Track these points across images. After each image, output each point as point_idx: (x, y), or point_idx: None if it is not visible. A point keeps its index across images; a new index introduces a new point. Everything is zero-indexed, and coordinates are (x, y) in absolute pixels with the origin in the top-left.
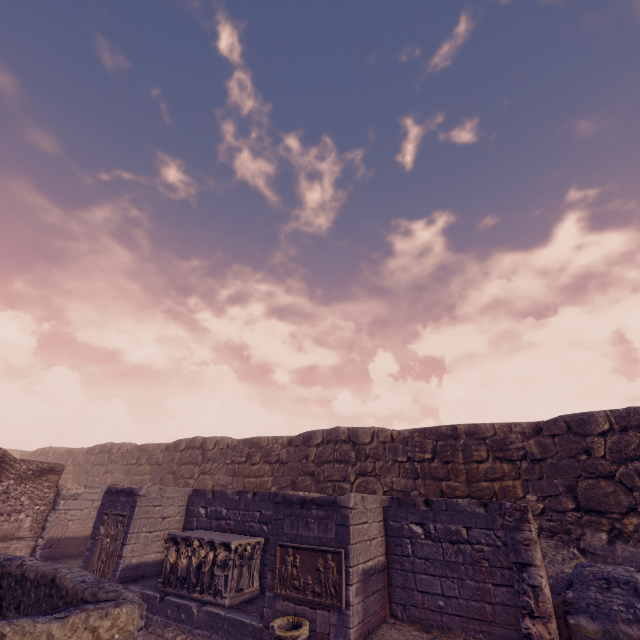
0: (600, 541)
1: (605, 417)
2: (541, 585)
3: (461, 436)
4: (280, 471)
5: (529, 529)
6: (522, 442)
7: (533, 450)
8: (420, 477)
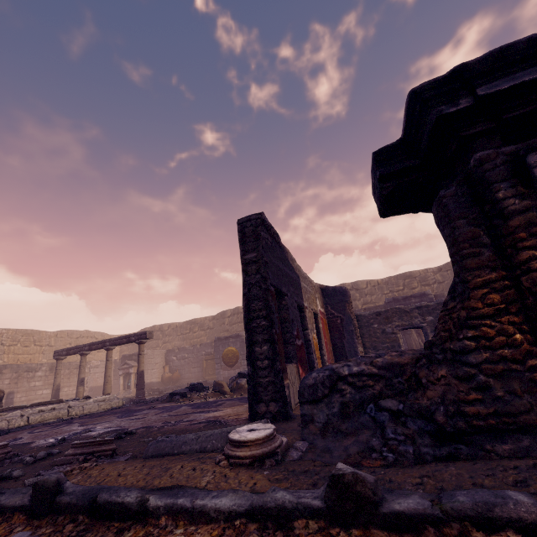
0: None
1: None
2: None
3: None
4: (440, 288)
5: None
6: None
7: None
8: None
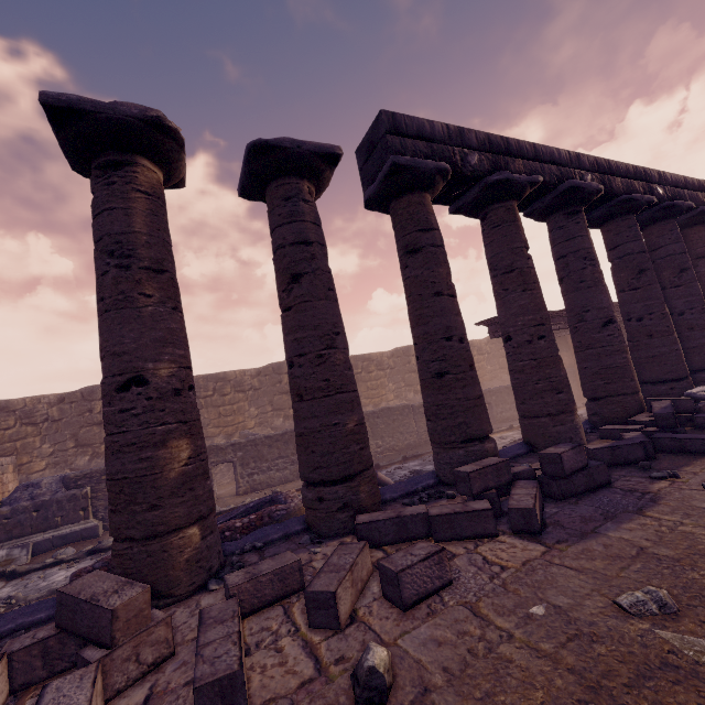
0: (84, 461)
1: None
2: None
3: None
4: None
5: None
6: (47, 410)
7: (55, 414)
8: None
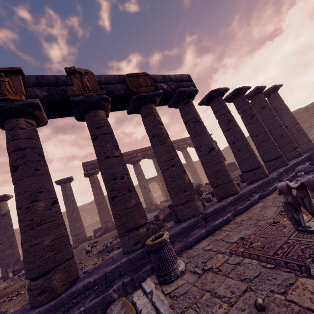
0: None
1: None
2: None
3: None
4: None
5: None
6: None
7: None
8: None
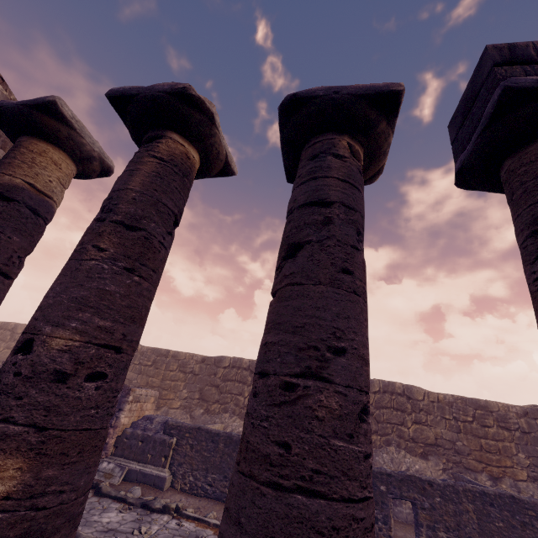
0: (199, 413)
1: (229, 360)
2: (120, 416)
3: (169, 356)
4: None
5: (128, 397)
6: (194, 365)
7: (196, 369)
8: (142, 374)
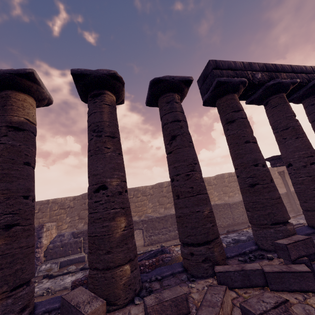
0: (81, 226)
1: None
2: (42, 241)
3: (50, 203)
4: None
5: (43, 229)
6: (69, 203)
7: (71, 205)
8: None
